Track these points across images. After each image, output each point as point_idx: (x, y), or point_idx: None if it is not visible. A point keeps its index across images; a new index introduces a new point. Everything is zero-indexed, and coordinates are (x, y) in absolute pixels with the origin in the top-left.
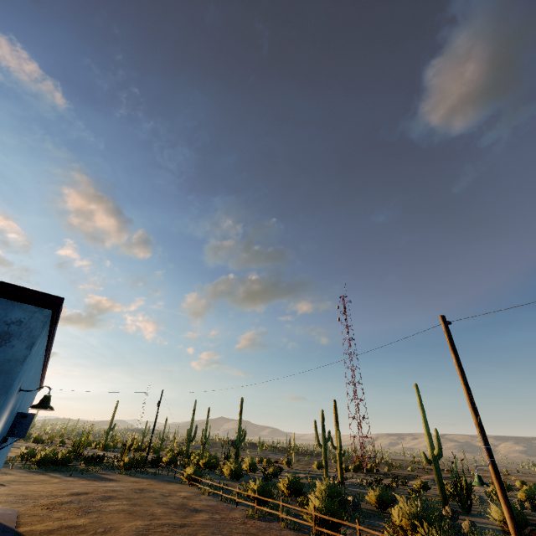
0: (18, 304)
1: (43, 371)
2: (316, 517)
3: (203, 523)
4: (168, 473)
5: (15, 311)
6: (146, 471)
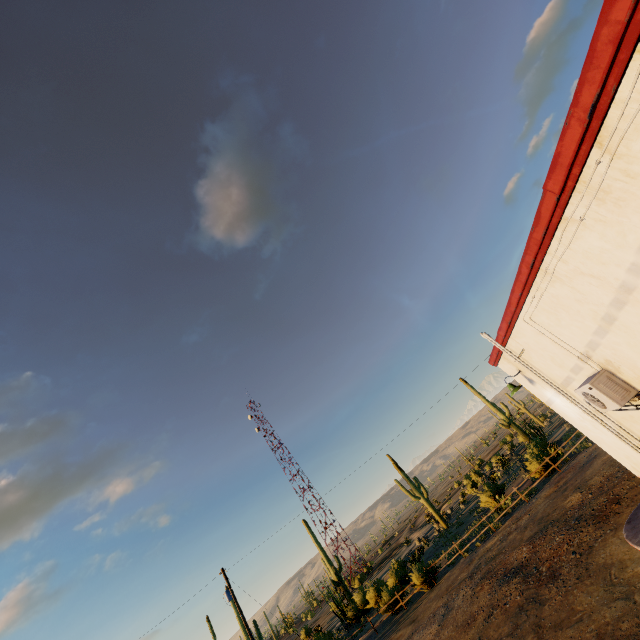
0: None
1: None
2: None
3: None
4: None
5: None
6: None
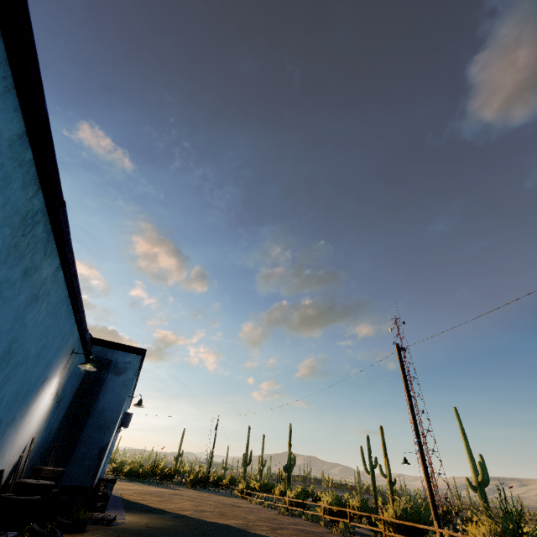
0: (128, 354)
1: (133, 391)
2: (326, 510)
3: (241, 510)
4: (227, 492)
5: (128, 357)
6: (209, 489)
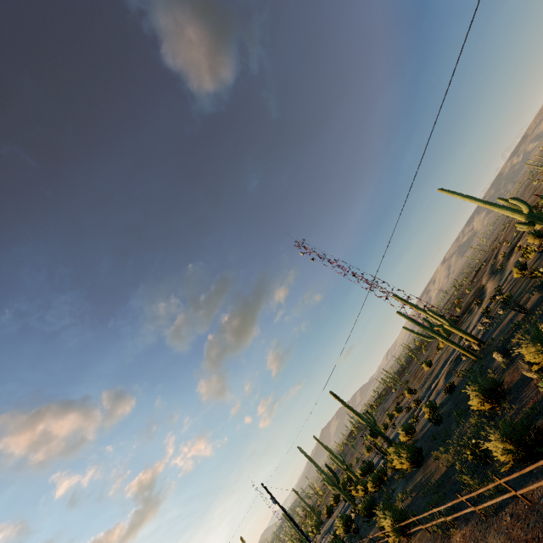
0: None
1: None
2: None
3: None
4: None
5: None
6: None
